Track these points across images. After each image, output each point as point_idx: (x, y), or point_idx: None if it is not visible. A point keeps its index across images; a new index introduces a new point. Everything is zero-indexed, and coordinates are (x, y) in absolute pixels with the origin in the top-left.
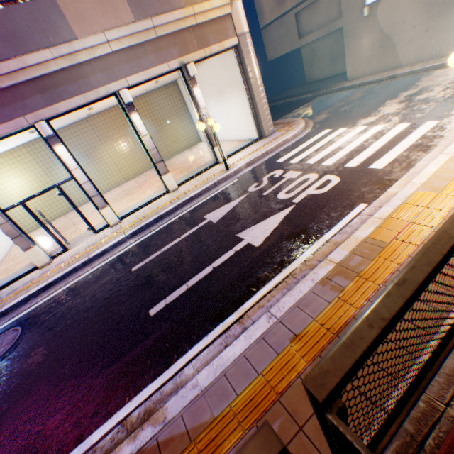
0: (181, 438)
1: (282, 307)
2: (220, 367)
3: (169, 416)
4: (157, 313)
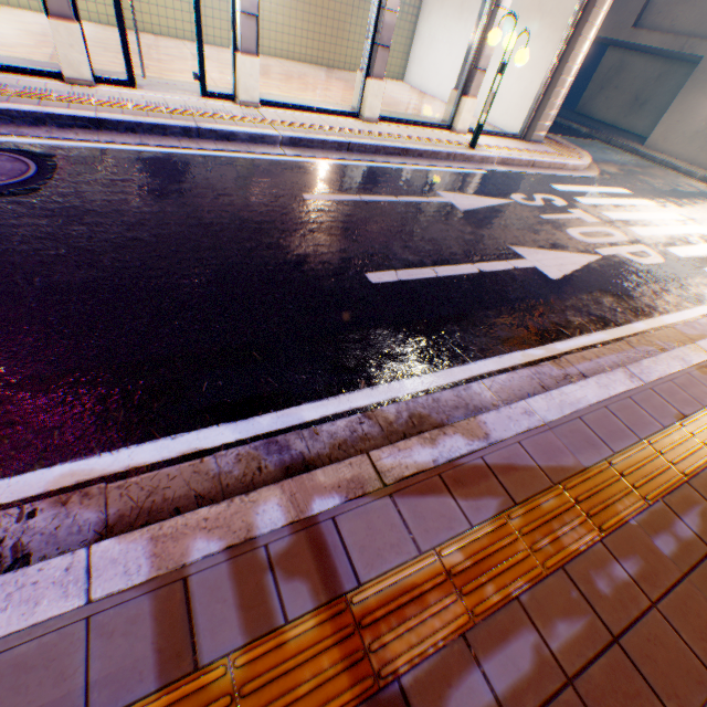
0: (530, 473)
1: (647, 372)
2: (566, 405)
3: (493, 435)
4: (385, 285)
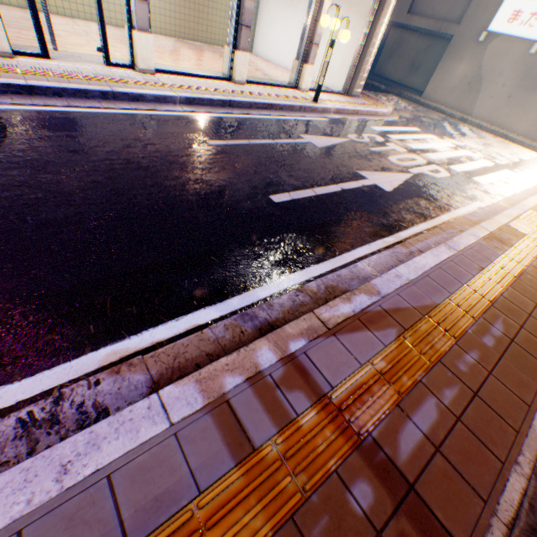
0: (409, 311)
1: (457, 245)
2: (418, 269)
3: (382, 291)
4: (285, 203)
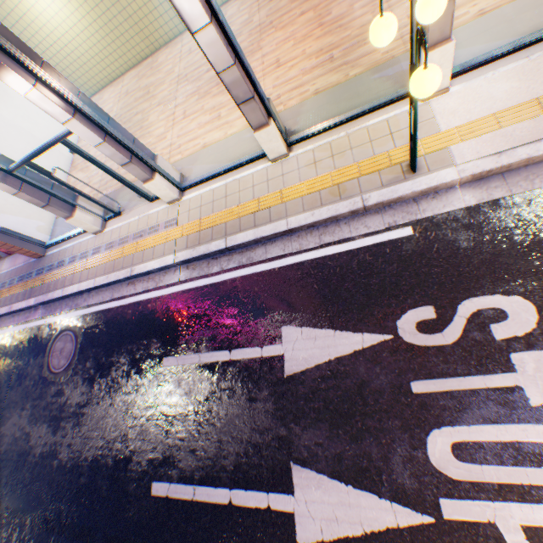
0: None
1: None
2: None
3: None
4: (156, 499)
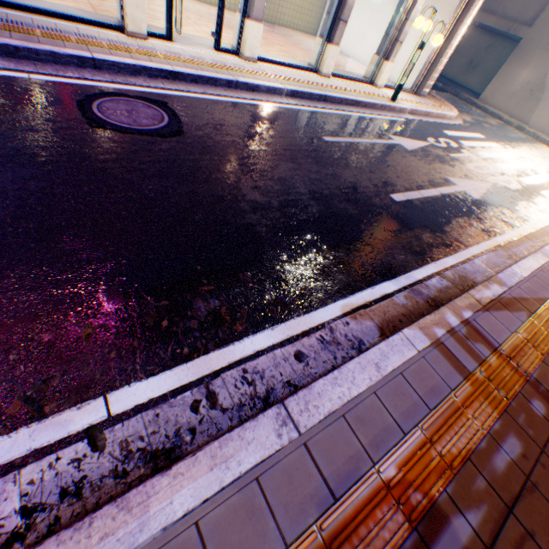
0: (530, 301)
1: (548, 253)
2: (526, 270)
3: (507, 284)
4: (403, 203)
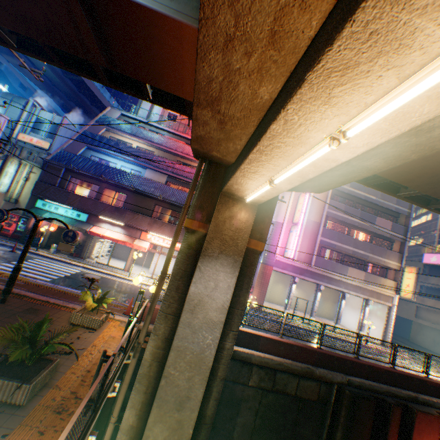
0: None
1: None
2: None
3: None
4: None
